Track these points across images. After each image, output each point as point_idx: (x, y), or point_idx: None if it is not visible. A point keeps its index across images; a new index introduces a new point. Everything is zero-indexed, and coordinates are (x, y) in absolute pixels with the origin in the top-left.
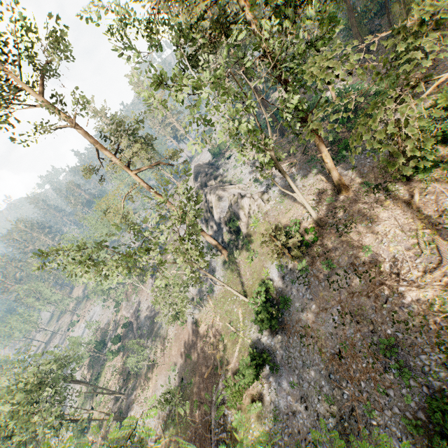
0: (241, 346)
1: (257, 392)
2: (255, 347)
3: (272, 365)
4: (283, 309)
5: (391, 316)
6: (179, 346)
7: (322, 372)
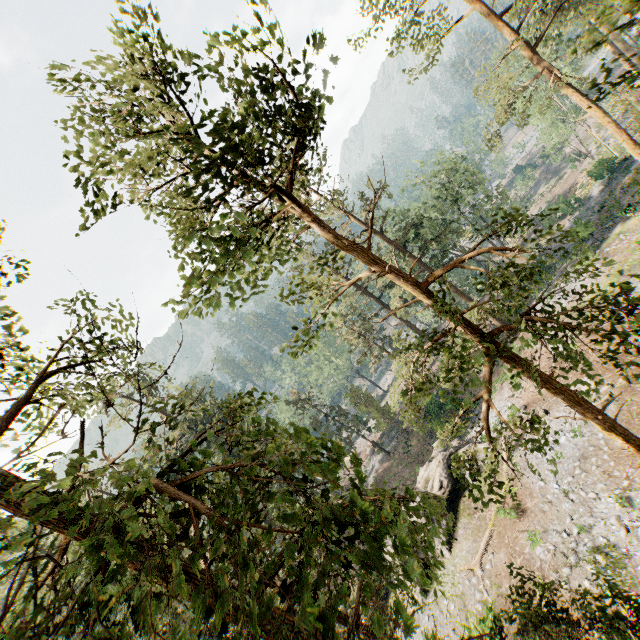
0: (580, 195)
1: (563, 225)
2: (586, 198)
3: (580, 211)
4: (622, 173)
5: (635, 192)
6: (561, 188)
7: (592, 219)
